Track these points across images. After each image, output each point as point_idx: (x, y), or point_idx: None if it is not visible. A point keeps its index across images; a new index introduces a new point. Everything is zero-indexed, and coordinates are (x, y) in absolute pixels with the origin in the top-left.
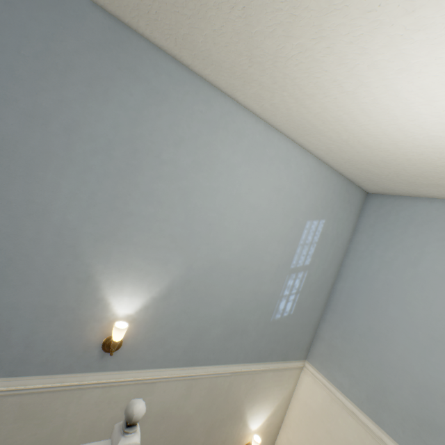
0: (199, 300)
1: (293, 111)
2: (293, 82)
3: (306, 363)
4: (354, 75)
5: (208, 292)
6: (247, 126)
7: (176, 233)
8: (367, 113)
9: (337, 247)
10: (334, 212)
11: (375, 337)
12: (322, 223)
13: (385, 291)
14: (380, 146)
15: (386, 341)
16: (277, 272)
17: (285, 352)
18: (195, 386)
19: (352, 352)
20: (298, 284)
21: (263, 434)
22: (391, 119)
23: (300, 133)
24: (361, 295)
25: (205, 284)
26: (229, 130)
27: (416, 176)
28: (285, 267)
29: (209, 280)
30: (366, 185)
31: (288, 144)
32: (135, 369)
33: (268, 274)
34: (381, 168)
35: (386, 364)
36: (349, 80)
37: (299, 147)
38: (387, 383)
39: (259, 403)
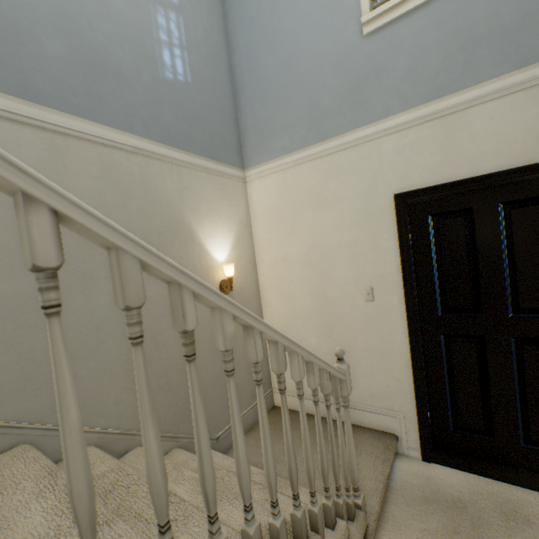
0: None
1: None
2: None
3: (247, 172)
4: None
5: None
6: None
7: None
8: None
9: (209, 1)
10: None
11: (287, 67)
12: None
13: (275, 13)
14: None
15: (297, 58)
16: None
17: (210, 148)
18: (69, 154)
19: (278, 106)
20: (177, 32)
21: (238, 272)
22: None
23: None
24: (258, 44)
25: None
26: None
27: None
28: None
29: None
30: None
31: None
32: None
33: None
34: None
35: (307, 79)
36: None
37: None
38: (316, 94)
39: (209, 220)
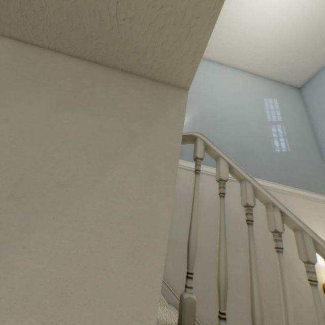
0: (212, 129)
1: (224, 44)
2: (218, 26)
3: None
4: (236, 4)
5: (216, 125)
6: (209, 64)
7: (190, 97)
8: (252, 19)
9: (298, 114)
10: (280, 96)
11: None
12: (275, 100)
13: None
14: (271, 35)
15: None
16: (259, 122)
17: (304, 183)
18: (232, 188)
19: None
20: (281, 132)
21: None
22: (263, 14)
23: (234, 58)
24: None
25: (213, 121)
26: (201, 65)
27: (307, 44)
28: (263, 120)
29: (215, 119)
30: (291, 80)
31: (232, 69)
32: (185, 160)
33: (253, 122)
34: (285, 53)
35: None
36: (235, 8)
37: (238, 70)
38: None
39: None
